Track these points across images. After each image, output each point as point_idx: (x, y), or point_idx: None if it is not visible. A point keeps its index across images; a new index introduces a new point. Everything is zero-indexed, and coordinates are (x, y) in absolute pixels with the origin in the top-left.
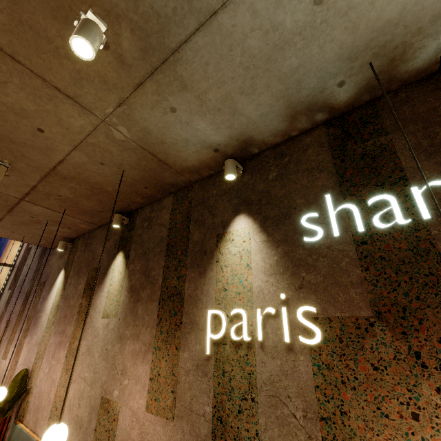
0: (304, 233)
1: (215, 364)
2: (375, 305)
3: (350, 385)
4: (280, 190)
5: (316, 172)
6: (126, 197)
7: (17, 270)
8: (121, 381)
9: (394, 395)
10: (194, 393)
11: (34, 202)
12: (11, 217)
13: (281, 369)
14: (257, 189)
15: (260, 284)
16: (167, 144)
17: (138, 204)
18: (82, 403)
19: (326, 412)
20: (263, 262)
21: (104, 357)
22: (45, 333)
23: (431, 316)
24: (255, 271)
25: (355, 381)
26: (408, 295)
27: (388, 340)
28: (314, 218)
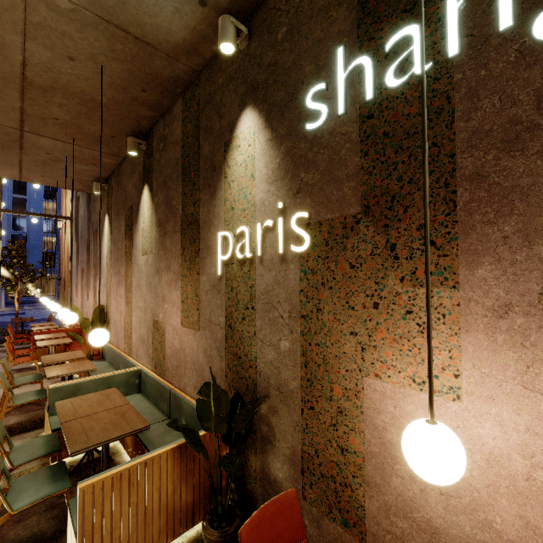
0: (309, 118)
1: (226, 283)
2: (366, 199)
3: (328, 286)
4: (289, 56)
5: (333, 10)
6: (129, 110)
7: (75, 222)
8: (163, 306)
9: (363, 290)
10: (212, 308)
11: (36, 133)
12: (28, 156)
13: (275, 279)
14: (264, 63)
15: (262, 196)
16: (131, 4)
17: (149, 120)
18: (141, 326)
19: (306, 311)
20: (266, 169)
21: (149, 289)
22: (108, 276)
23: (418, 201)
24: (258, 182)
25: (333, 281)
26: (402, 180)
27: (370, 236)
28: (322, 92)
